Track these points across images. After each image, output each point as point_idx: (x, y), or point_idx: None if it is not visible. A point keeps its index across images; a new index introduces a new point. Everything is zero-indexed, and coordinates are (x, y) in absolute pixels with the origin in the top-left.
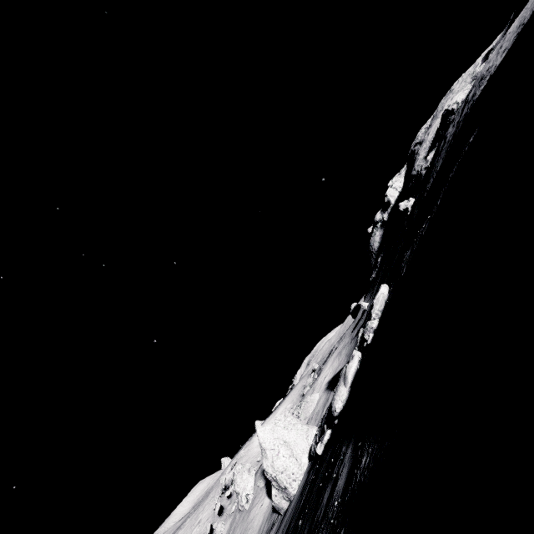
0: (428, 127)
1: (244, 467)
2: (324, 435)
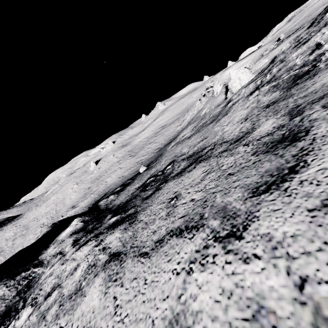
0: None
1: (219, 83)
2: None
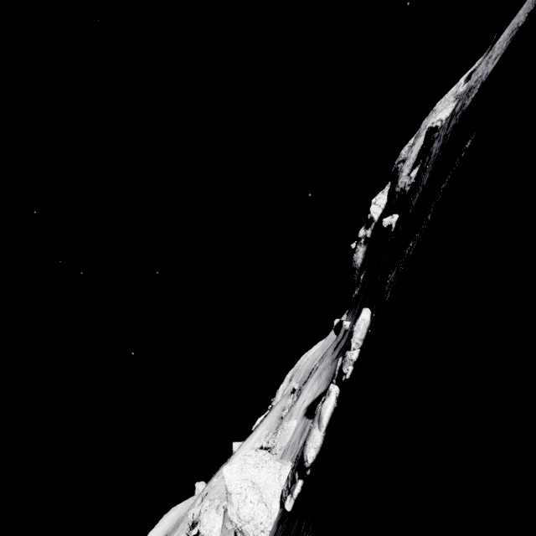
0: (411, 145)
1: (212, 504)
2: (294, 487)
